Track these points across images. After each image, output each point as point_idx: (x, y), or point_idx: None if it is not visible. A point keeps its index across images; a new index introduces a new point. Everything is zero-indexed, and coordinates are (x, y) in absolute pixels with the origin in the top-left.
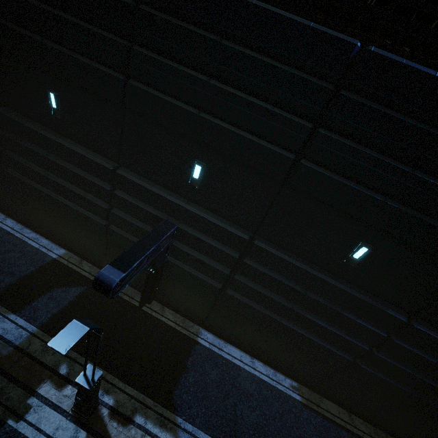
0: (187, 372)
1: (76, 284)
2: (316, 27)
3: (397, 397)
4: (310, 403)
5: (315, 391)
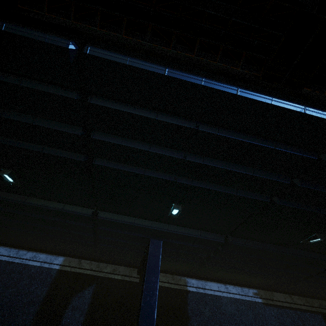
0: (191, 319)
1: (86, 285)
2: (311, 112)
3: (324, 288)
4: (267, 300)
5: (268, 290)
